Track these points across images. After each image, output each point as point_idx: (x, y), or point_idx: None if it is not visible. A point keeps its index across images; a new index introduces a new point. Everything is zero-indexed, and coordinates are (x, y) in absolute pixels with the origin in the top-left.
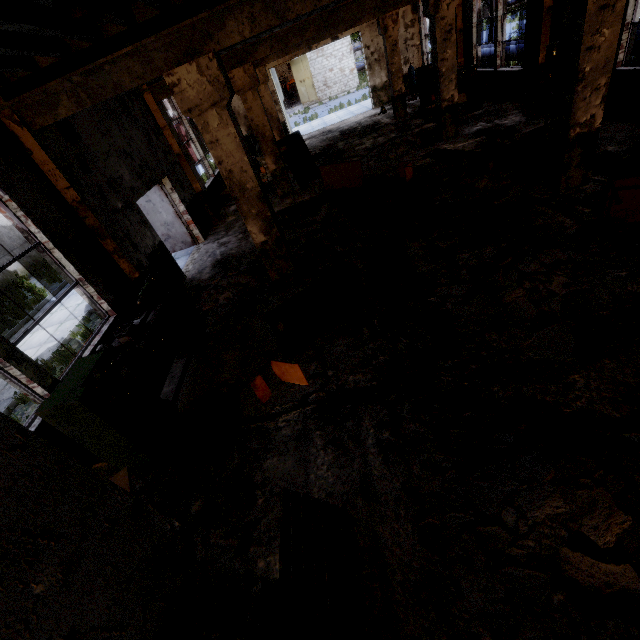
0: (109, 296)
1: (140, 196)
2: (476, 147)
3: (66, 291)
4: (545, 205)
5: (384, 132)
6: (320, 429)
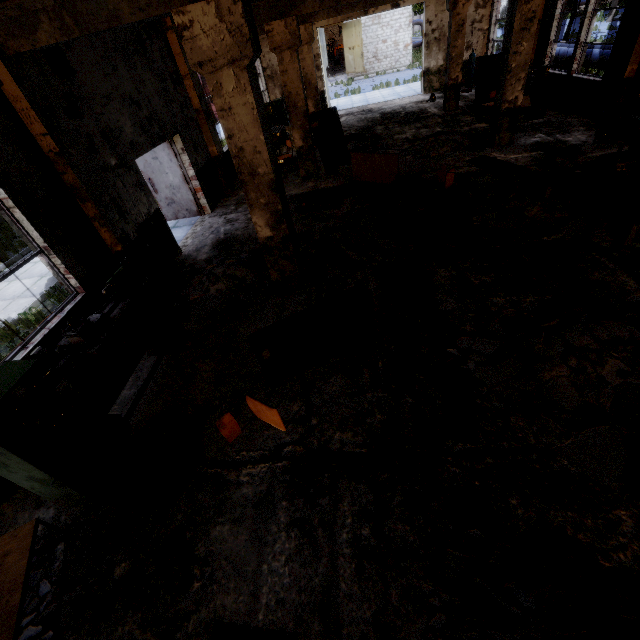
0: (80, 270)
1: (141, 153)
2: (531, 163)
3: (24, 260)
4: (605, 255)
5: (429, 123)
6: (288, 499)
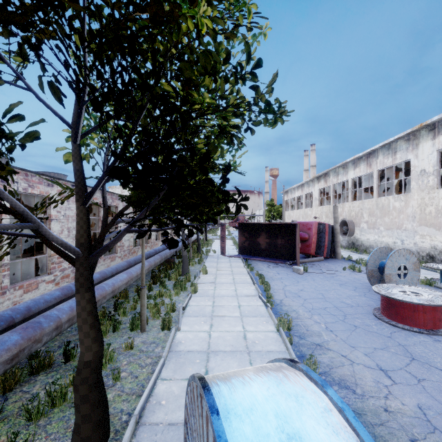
0: None
1: None
2: None
3: None
4: None
5: None
6: None
